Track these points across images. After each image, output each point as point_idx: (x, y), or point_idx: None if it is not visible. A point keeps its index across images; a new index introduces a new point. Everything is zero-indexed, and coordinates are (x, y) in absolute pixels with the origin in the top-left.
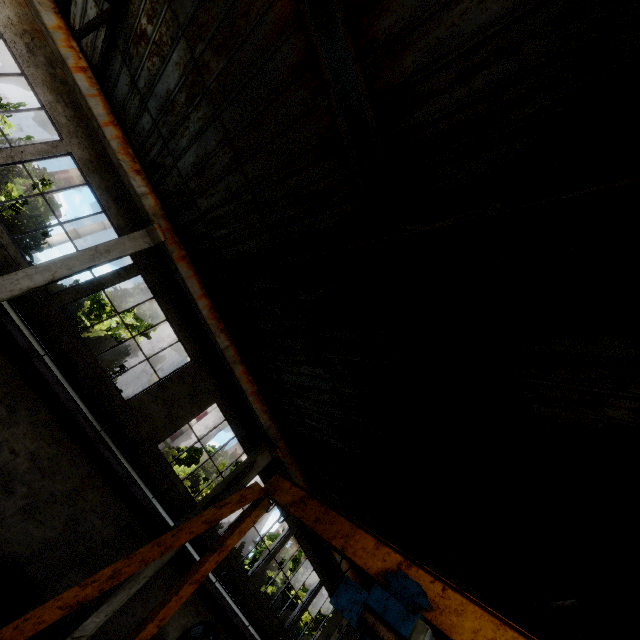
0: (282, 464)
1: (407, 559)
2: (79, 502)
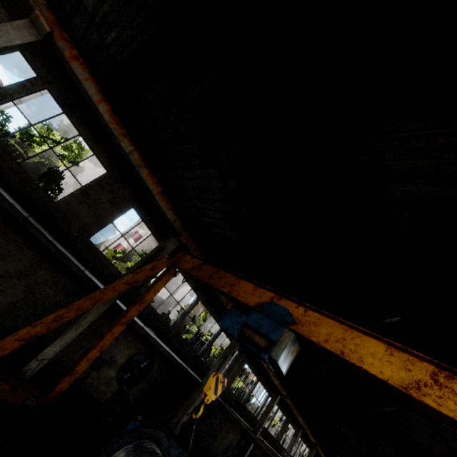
0: (187, 249)
1: (278, 295)
2: (31, 277)
